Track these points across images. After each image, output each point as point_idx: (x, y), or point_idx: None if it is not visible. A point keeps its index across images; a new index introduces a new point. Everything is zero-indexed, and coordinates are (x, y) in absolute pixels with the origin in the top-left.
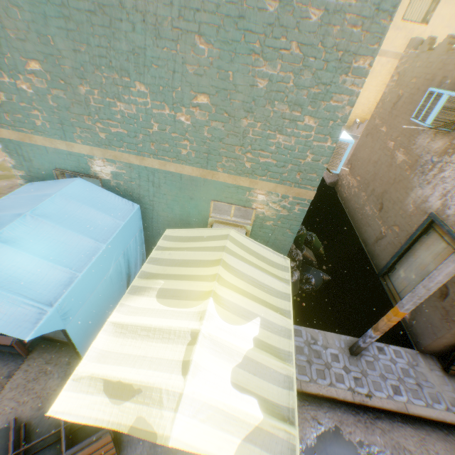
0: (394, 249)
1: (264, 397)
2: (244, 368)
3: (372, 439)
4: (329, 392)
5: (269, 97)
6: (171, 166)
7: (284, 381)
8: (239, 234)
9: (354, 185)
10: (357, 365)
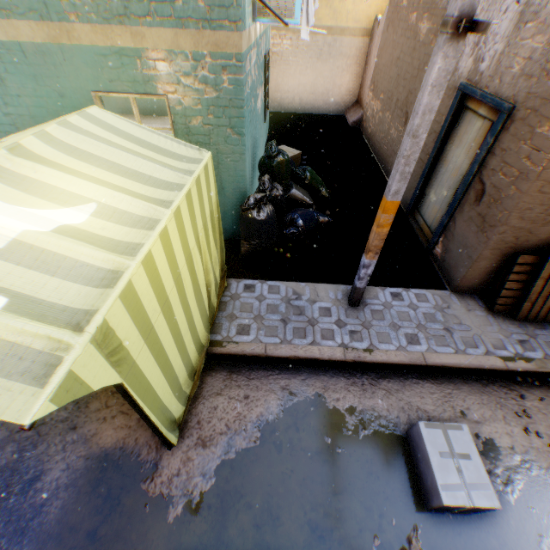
0: (422, 167)
1: (38, 299)
2: (7, 259)
3: (371, 405)
4: (308, 352)
5: None
6: None
7: (102, 279)
8: (111, 115)
9: (378, 110)
10: (358, 316)
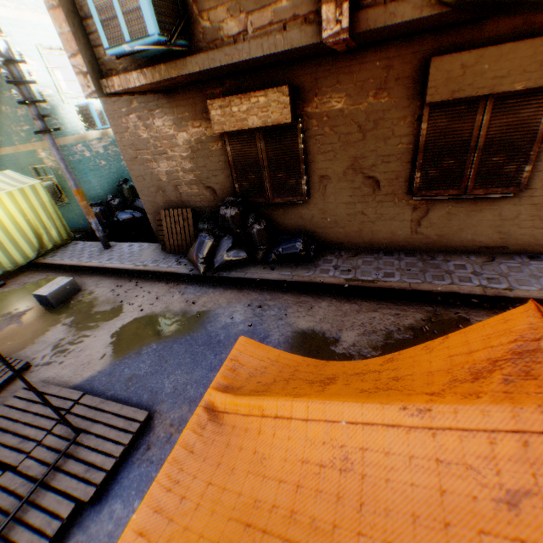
0: None
1: None
2: None
3: None
4: (65, 262)
5: (2, 91)
6: (5, 151)
7: None
8: (13, 172)
9: None
10: (102, 252)
